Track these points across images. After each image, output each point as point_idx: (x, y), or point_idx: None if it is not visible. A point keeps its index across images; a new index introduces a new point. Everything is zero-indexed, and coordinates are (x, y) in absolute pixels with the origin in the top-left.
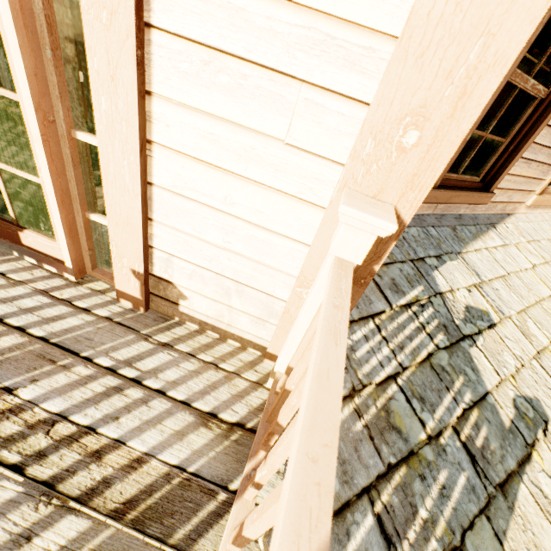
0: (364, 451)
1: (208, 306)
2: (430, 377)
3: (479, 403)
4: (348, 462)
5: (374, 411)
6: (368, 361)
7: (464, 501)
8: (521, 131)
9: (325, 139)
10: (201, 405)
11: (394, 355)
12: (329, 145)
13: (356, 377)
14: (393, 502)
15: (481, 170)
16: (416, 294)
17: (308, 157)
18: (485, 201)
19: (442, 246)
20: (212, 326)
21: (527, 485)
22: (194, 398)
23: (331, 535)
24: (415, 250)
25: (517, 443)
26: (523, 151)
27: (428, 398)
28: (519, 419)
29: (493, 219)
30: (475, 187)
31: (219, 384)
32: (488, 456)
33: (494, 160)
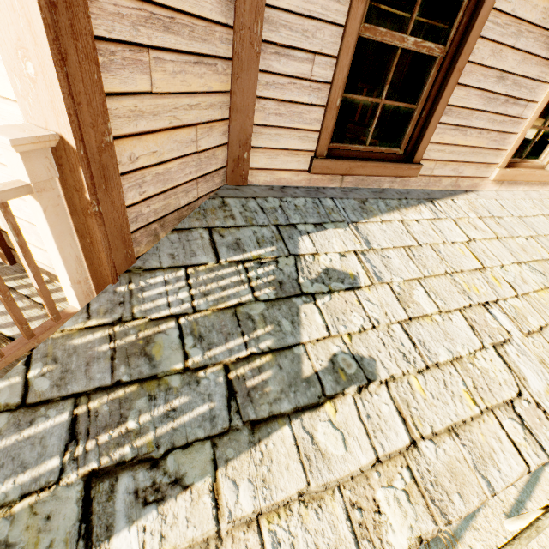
0: (97, 367)
1: (42, 256)
2: (225, 322)
3: (278, 351)
4: (71, 372)
5: (133, 339)
6: (155, 300)
7: (192, 425)
8: (429, 94)
9: (8, 85)
10: (8, 331)
11: (191, 300)
12: (12, 89)
13: (130, 311)
14: (102, 410)
15: (401, 140)
16: (260, 253)
17: (9, 103)
18: (411, 174)
19: (333, 216)
20: (54, 276)
21: (293, 429)
22: (5, 326)
23: (12, 420)
24: (289, 217)
25: (309, 392)
26: (439, 115)
27: (210, 338)
28: (329, 372)
29: (436, 195)
30: (395, 159)
31: (35, 318)
32: (256, 396)
33: (413, 129)
